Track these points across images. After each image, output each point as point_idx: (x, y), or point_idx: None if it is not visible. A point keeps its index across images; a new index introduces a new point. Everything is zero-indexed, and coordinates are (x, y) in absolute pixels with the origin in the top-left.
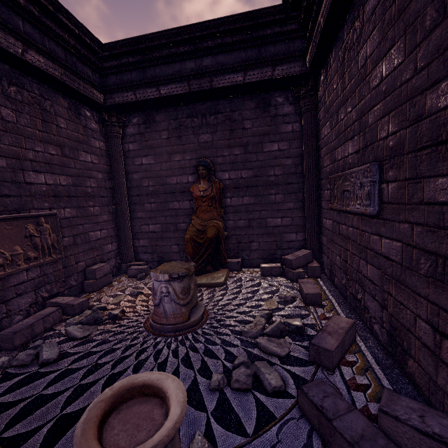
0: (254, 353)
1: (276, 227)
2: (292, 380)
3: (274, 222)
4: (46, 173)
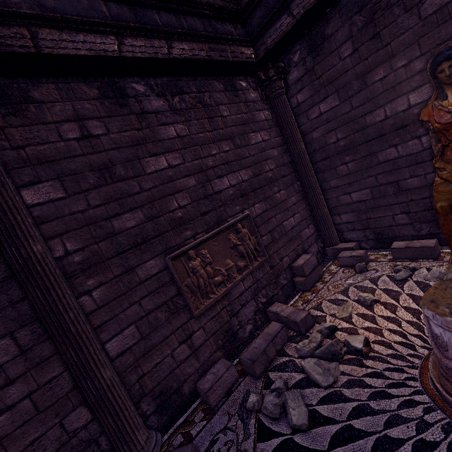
0: None
1: None
2: None
3: None
4: (227, 174)
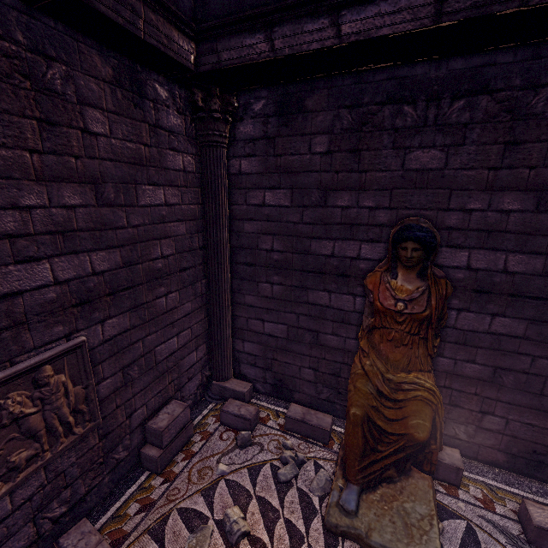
0: None
1: None
2: None
3: None
4: (56, 256)
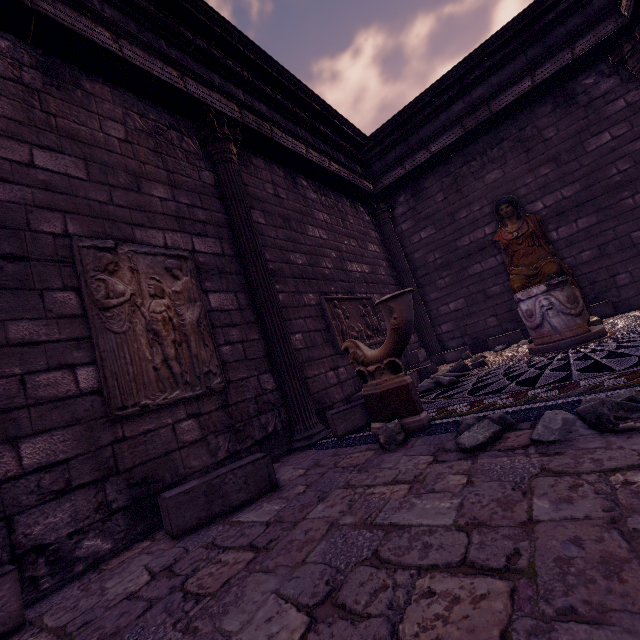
0: None
1: None
2: None
3: None
4: (355, 262)
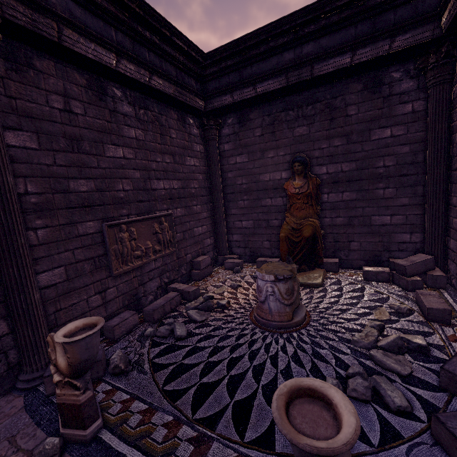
0: (368, 365)
1: (383, 225)
2: (418, 403)
3: (380, 220)
4: (164, 179)
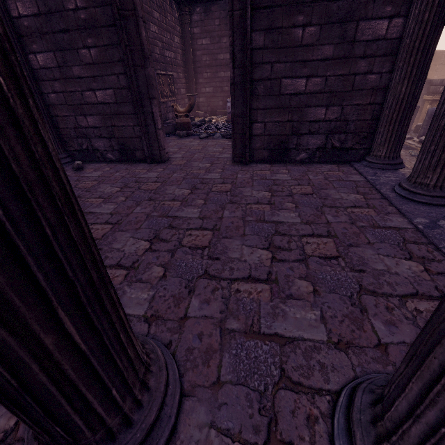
0: None
1: None
2: None
3: None
4: (168, 50)
